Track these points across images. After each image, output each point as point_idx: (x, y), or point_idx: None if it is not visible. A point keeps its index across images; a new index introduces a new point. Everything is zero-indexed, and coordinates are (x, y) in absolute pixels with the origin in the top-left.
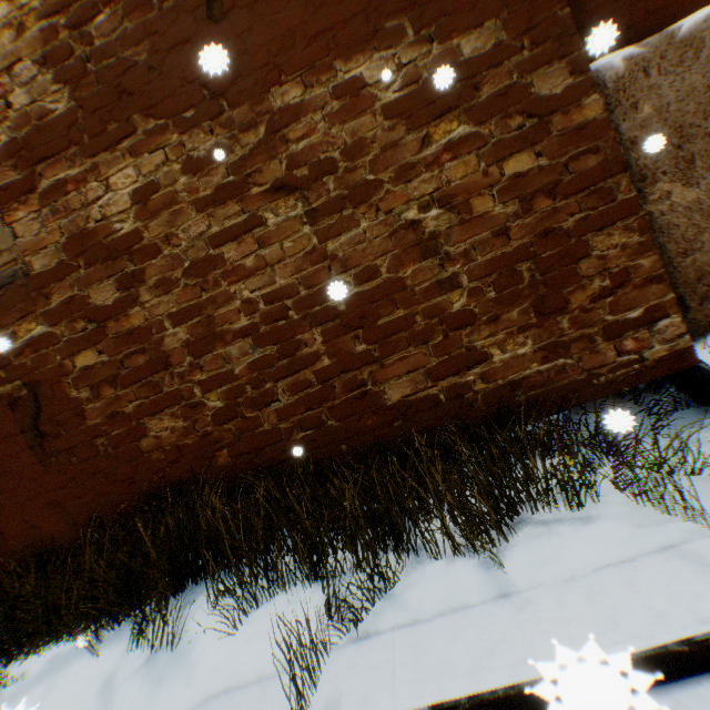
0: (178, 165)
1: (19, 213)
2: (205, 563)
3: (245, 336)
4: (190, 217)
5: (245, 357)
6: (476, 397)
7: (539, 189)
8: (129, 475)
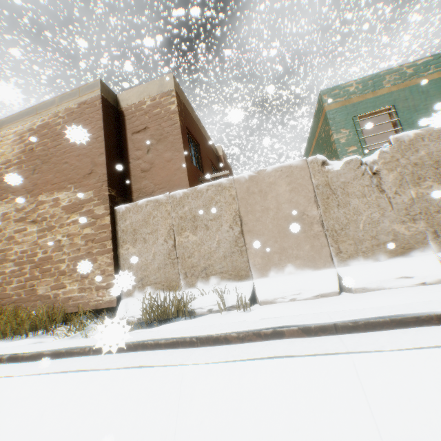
0: (15, 209)
1: None
2: None
3: (13, 262)
4: (13, 223)
5: (11, 268)
6: (60, 299)
7: (91, 239)
8: None
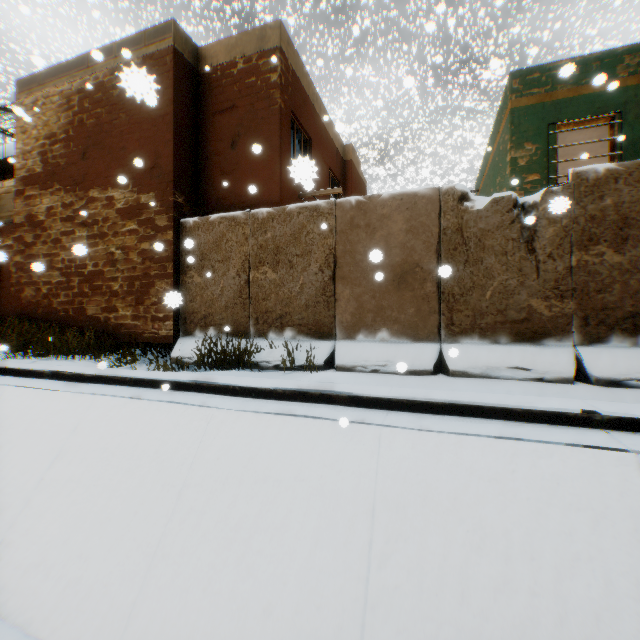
0: (62, 203)
1: (19, 200)
2: None
3: (60, 271)
4: (59, 223)
5: (58, 278)
6: (112, 324)
7: (149, 257)
8: (17, 305)
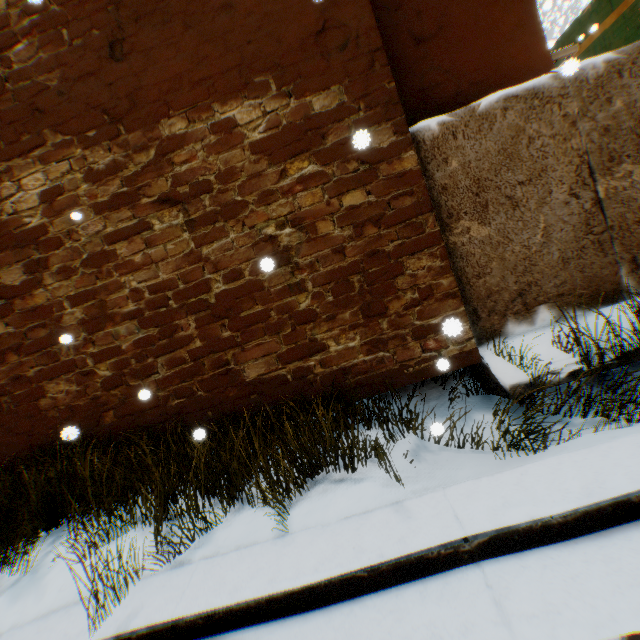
0: (81, 174)
1: None
2: (70, 505)
3: (133, 319)
4: (90, 218)
5: (132, 336)
6: (316, 379)
7: (369, 219)
8: (29, 429)
